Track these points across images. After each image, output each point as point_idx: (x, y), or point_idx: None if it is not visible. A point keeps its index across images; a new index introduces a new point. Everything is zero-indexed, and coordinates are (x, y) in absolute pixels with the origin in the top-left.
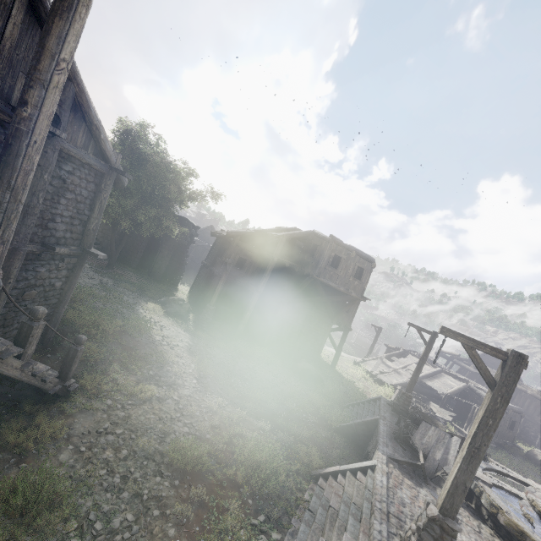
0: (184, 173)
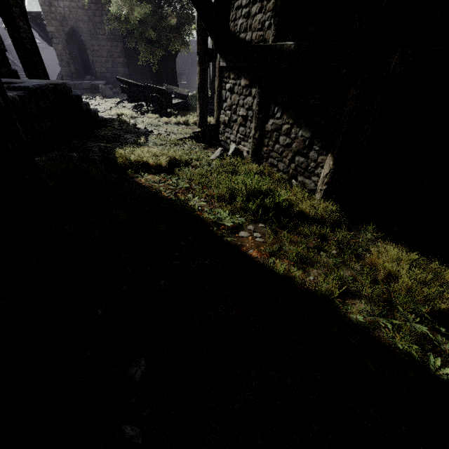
0: None
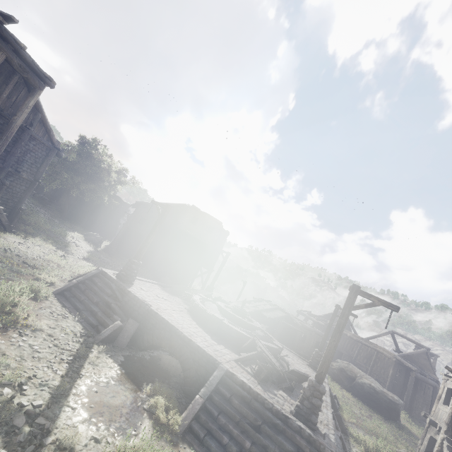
0: (114, 166)
